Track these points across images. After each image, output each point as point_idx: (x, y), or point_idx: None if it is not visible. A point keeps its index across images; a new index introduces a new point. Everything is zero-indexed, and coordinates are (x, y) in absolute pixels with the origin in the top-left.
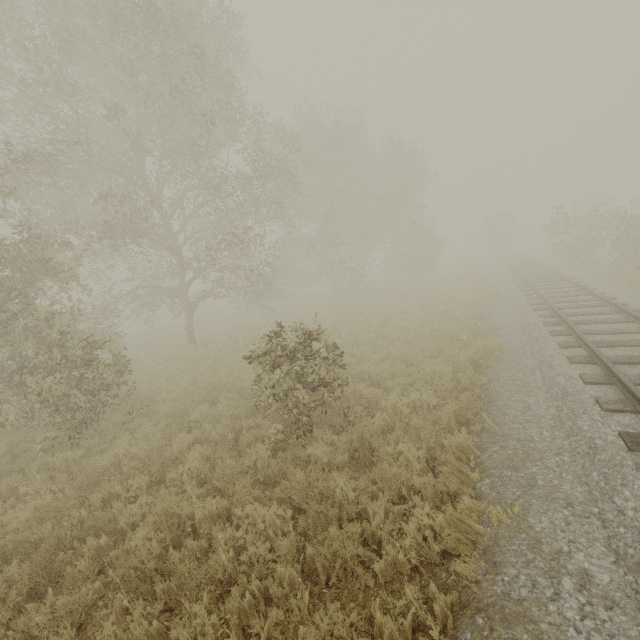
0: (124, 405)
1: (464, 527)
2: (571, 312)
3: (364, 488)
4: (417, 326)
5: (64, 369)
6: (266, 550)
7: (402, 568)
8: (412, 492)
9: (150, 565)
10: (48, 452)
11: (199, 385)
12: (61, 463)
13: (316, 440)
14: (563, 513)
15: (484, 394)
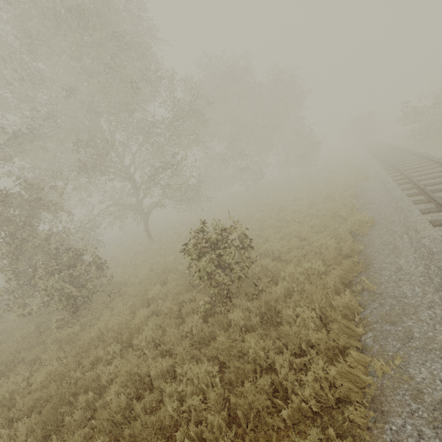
0: (106, 290)
1: (353, 377)
2: (429, 183)
3: (273, 343)
4: (306, 209)
5: (62, 271)
6: (199, 401)
7: (306, 412)
8: (309, 347)
9: (117, 417)
10: (60, 328)
11: (154, 271)
12: (66, 337)
13: (236, 306)
14: (440, 363)
15: (362, 260)
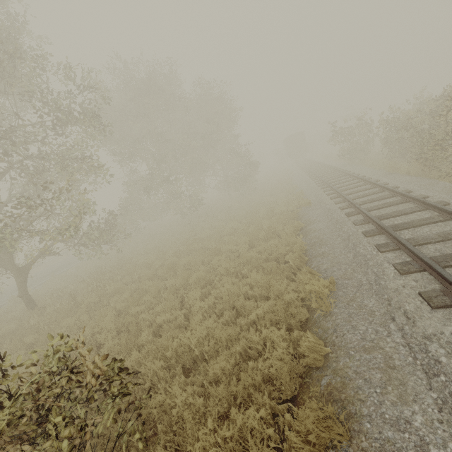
0: None
1: None
2: (382, 214)
3: None
4: (244, 251)
5: None
6: None
7: None
8: None
9: None
10: None
11: None
12: None
13: None
14: None
15: (342, 416)
